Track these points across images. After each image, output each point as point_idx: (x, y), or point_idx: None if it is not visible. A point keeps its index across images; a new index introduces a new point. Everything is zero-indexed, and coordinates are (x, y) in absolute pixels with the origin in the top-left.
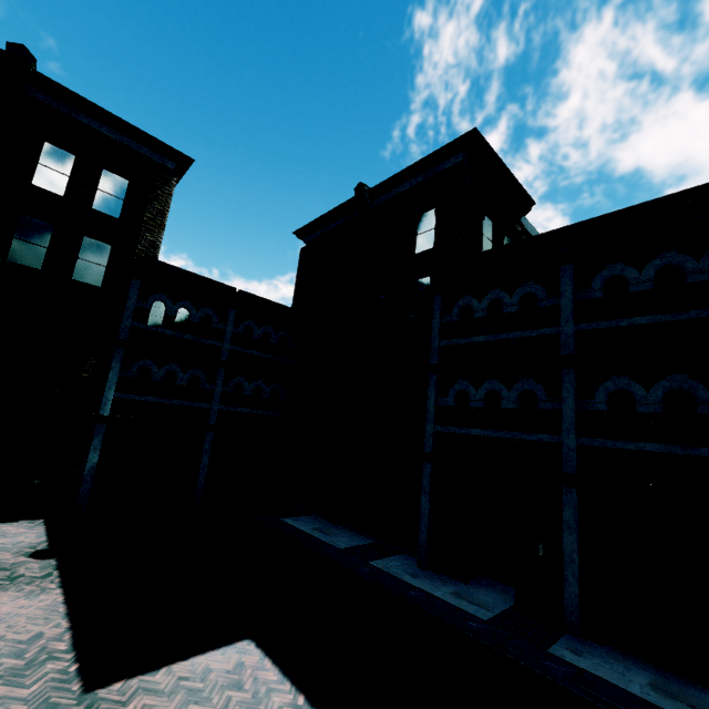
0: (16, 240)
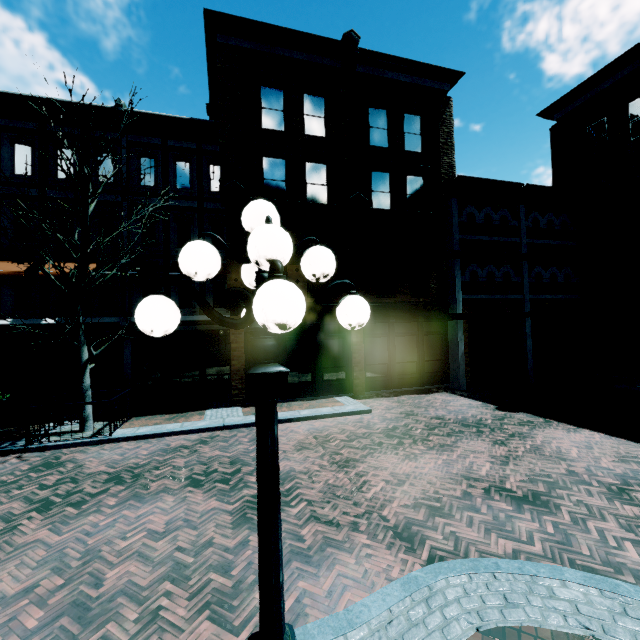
0: (373, 193)
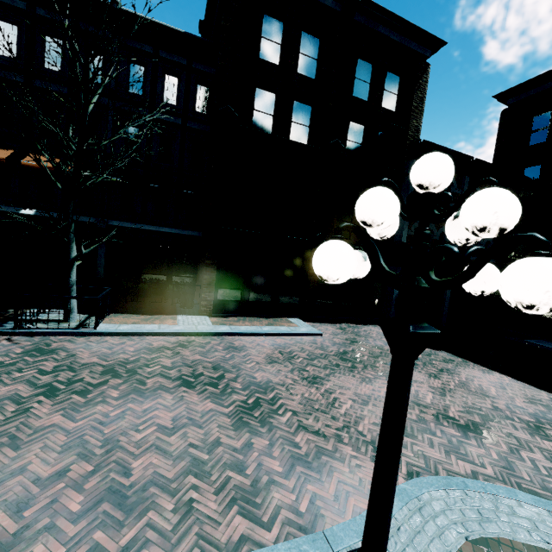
0: (347, 142)
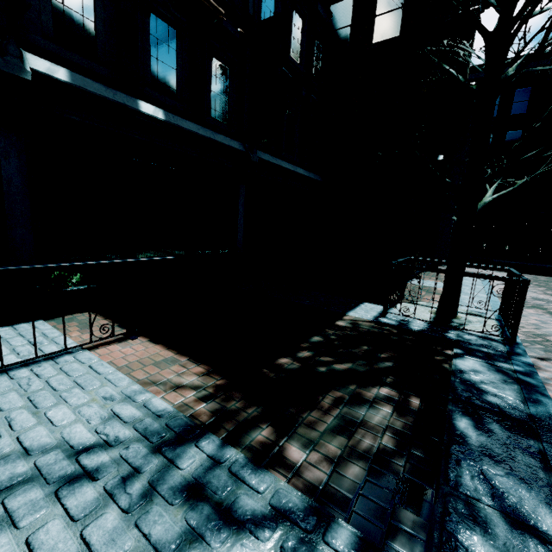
0: None
